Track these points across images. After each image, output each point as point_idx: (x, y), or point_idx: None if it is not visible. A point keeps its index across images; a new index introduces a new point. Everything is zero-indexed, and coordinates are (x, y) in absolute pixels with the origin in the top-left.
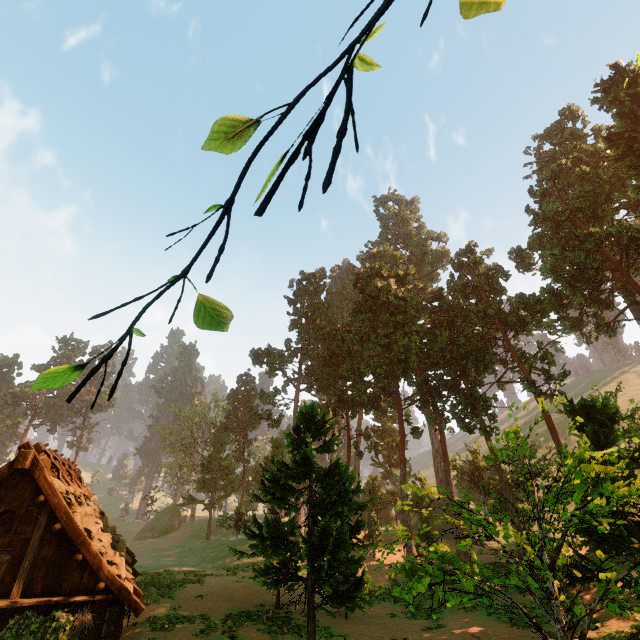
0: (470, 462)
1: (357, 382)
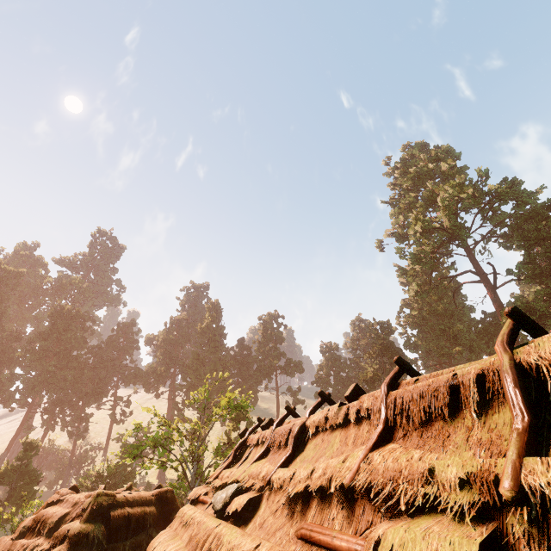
0: (45, 448)
1: (4, 383)
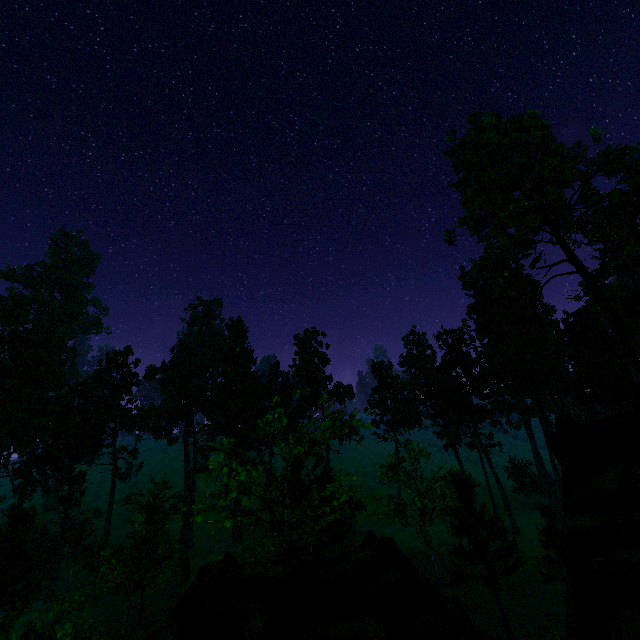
0: None
1: None
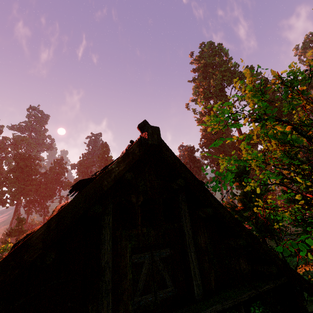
0: (30, 223)
1: None
